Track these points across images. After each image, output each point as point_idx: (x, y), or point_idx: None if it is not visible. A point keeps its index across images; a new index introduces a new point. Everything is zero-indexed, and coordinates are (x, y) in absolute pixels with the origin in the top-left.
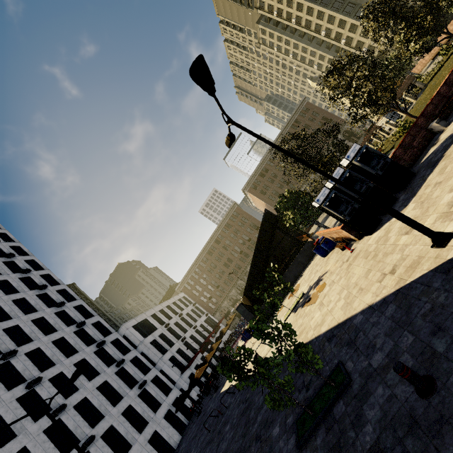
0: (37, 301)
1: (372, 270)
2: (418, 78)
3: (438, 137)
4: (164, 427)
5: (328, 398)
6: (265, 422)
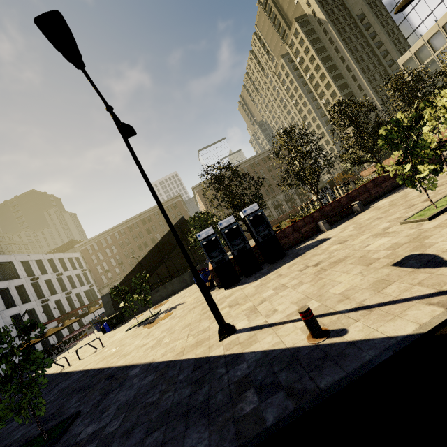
0: None
1: (191, 325)
2: (357, 180)
3: (319, 235)
4: None
5: None
6: None
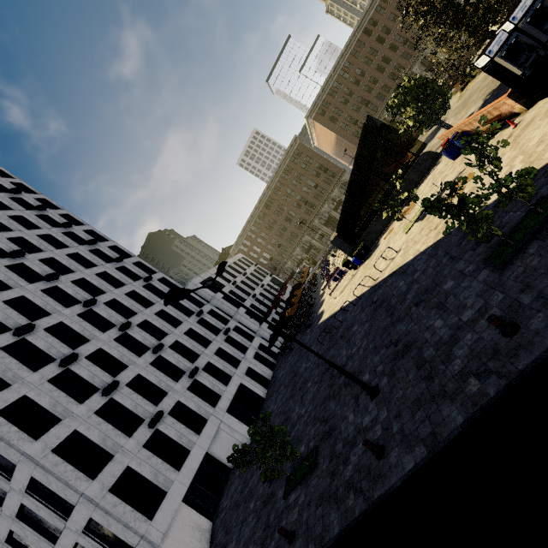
0: (92, 257)
1: None
2: None
3: None
4: (256, 364)
5: (534, 223)
6: (424, 291)
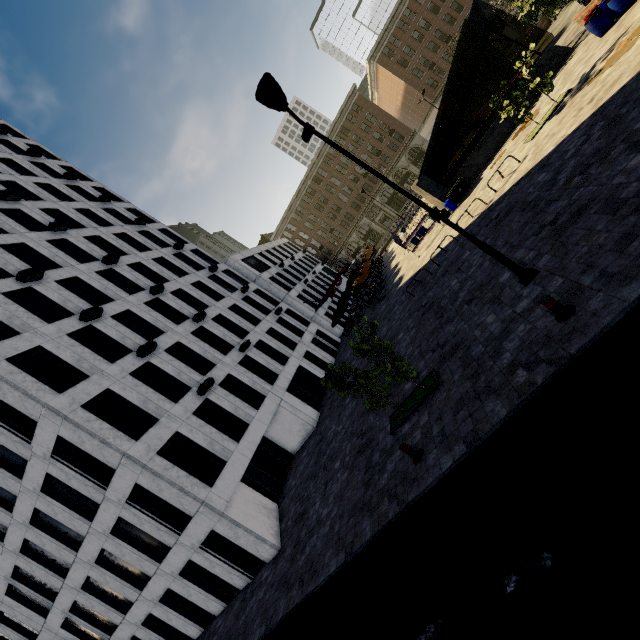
0: (106, 216)
1: None
2: None
3: None
4: (315, 349)
5: None
6: (593, 154)
